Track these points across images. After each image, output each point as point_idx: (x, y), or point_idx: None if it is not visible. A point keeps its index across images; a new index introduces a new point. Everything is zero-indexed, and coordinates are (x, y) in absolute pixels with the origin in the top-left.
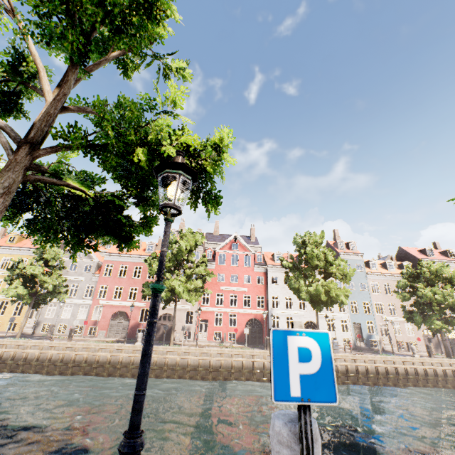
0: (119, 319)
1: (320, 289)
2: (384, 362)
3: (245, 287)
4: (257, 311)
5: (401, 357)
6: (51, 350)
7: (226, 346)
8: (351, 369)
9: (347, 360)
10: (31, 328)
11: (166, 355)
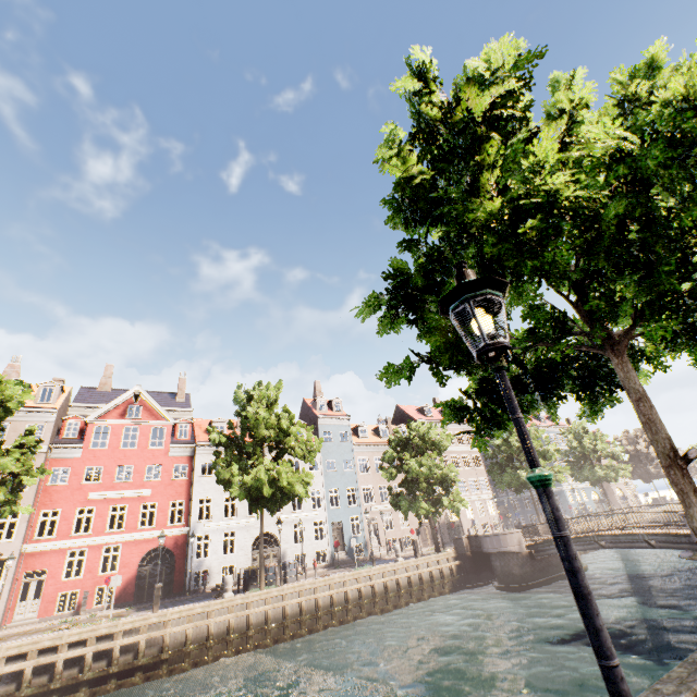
0: None
1: (263, 477)
2: (358, 581)
3: (148, 488)
4: (167, 531)
5: (380, 566)
6: None
7: (75, 623)
8: (308, 606)
9: (302, 592)
10: None
11: None
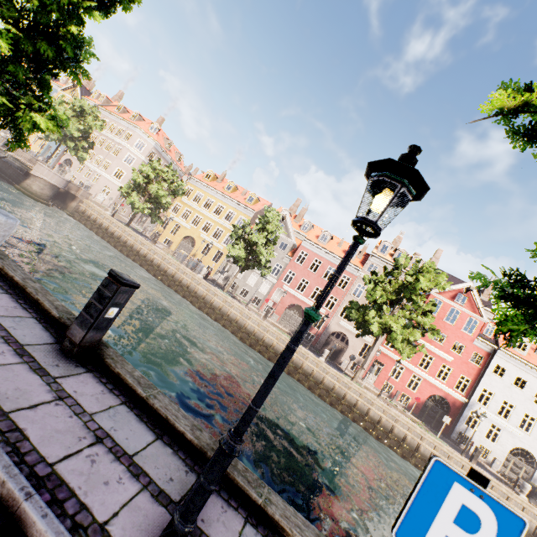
0: (294, 312)
1: None
2: None
3: (450, 356)
4: (451, 391)
5: None
6: (249, 320)
7: (401, 411)
8: None
9: None
10: (222, 278)
11: (349, 391)
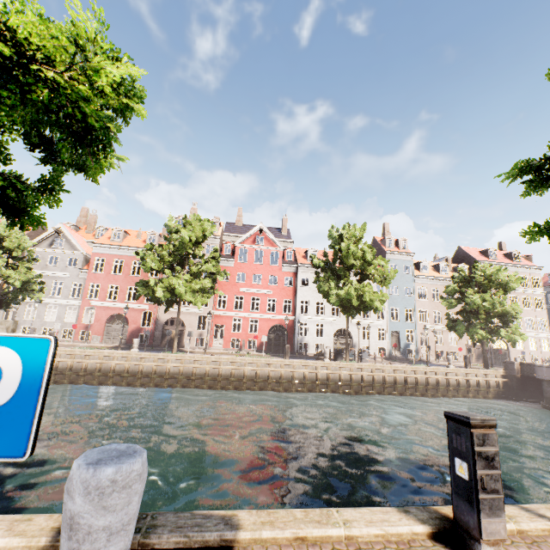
0: (116, 323)
1: (352, 293)
2: (415, 373)
3: (270, 289)
4: (282, 316)
5: (434, 367)
6: None
7: (243, 354)
8: (378, 379)
9: (374, 370)
10: None
11: (167, 363)
